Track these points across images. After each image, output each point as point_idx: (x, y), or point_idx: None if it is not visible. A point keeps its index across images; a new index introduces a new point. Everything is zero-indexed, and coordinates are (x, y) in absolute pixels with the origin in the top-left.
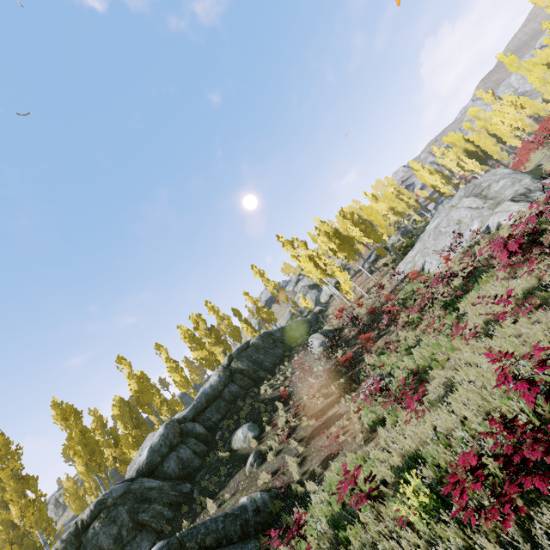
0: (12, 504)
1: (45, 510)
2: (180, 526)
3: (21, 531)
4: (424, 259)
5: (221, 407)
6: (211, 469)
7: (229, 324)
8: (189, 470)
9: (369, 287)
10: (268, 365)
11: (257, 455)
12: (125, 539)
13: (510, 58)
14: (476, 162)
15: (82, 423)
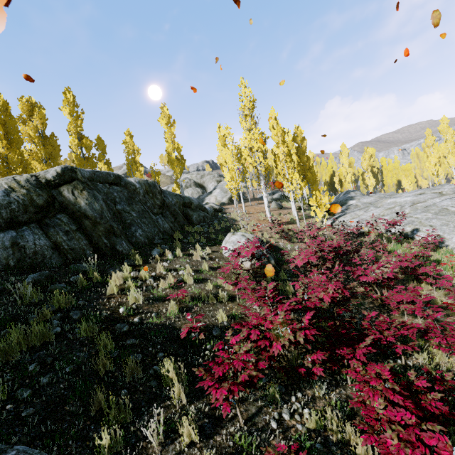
0: None
1: None
2: None
3: None
4: (413, 226)
5: None
6: None
7: (85, 144)
8: None
9: (293, 219)
10: (140, 236)
11: None
12: None
13: (447, 128)
14: (374, 182)
15: None
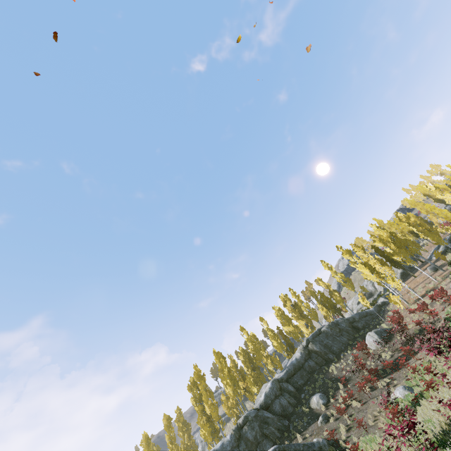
0: (205, 403)
1: (216, 410)
2: (284, 443)
3: (206, 417)
4: None
5: (303, 375)
6: (299, 416)
7: (307, 306)
8: (286, 412)
9: (428, 289)
10: (335, 350)
11: (324, 416)
12: (258, 439)
13: None
14: None
15: (226, 364)
